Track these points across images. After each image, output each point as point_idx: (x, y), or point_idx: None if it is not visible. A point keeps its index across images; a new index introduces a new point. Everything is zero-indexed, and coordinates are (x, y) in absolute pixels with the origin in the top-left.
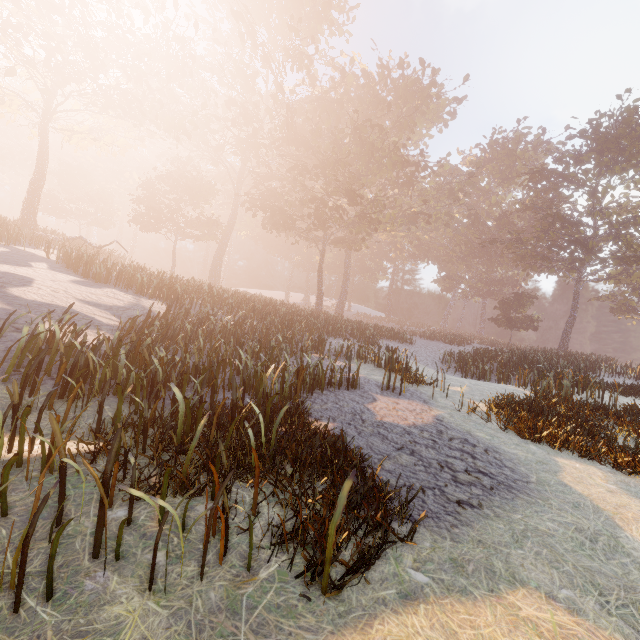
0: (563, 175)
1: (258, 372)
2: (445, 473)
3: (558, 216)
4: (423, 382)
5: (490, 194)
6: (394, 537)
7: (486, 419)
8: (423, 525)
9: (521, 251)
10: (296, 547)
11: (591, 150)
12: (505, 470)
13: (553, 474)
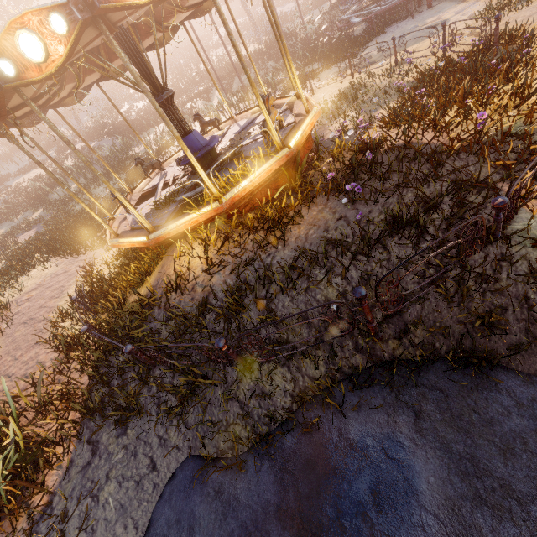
0: None
1: None
2: None
3: None
4: None
5: None
6: None
7: None
8: None
9: None
10: None
11: None
12: None
13: None
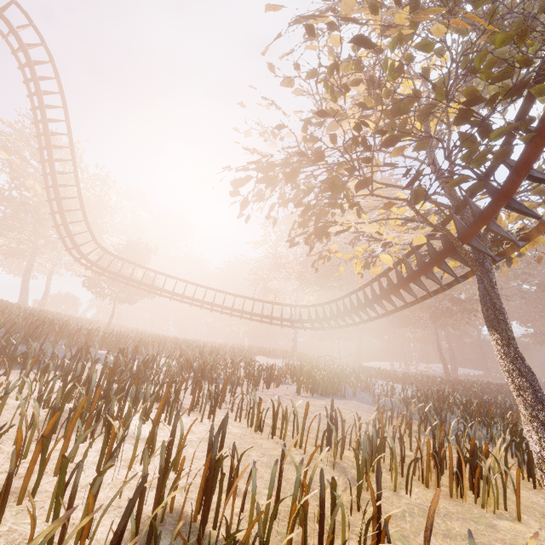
0: None
1: None
2: None
3: None
4: None
5: None
6: None
7: None
8: None
9: None
10: None
11: None
12: None
13: None
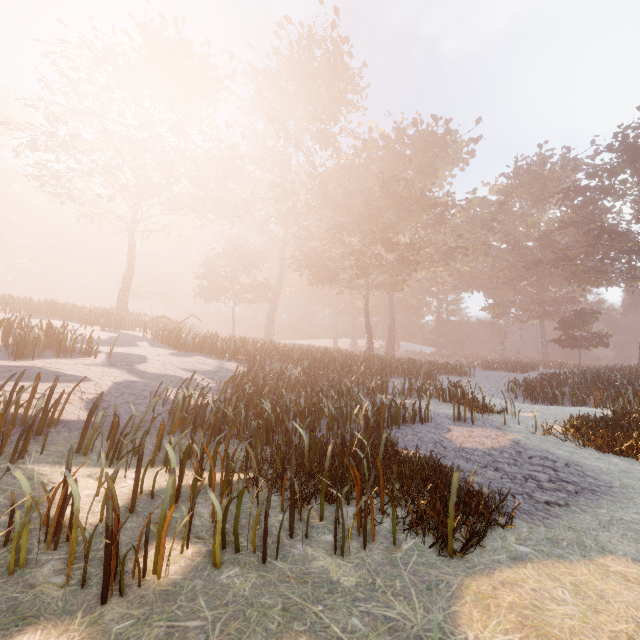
0: (598, 189)
1: (343, 413)
2: (530, 483)
3: (603, 229)
4: (492, 411)
5: (525, 217)
6: (496, 526)
7: (563, 439)
8: (518, 518)
9: (571, 268)
10: (425, 526)
11: (623, 161)
12: (588, 479)
13: (637, 480)
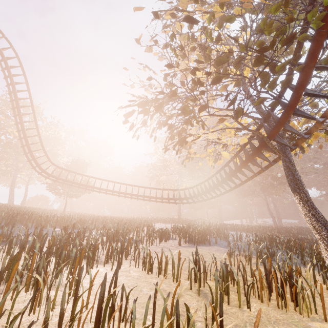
0: None
1: None
2: None
3: None
4: None
5: (327, 151)
6: None
7: None
8: None
9: None
10: None
11: None
12: None
13: None
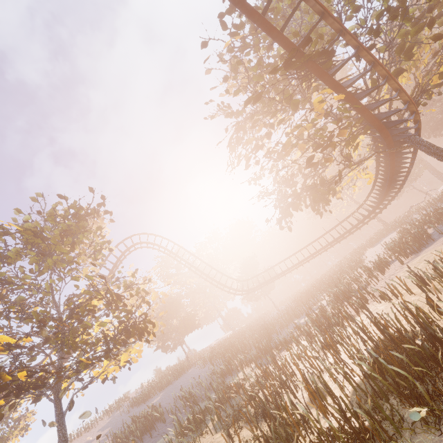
0: None
1: None
2: None
3: None
4: None
5: None
6: None
7: None
8: None
9: None
10: None
11: None
12: None
13: None
